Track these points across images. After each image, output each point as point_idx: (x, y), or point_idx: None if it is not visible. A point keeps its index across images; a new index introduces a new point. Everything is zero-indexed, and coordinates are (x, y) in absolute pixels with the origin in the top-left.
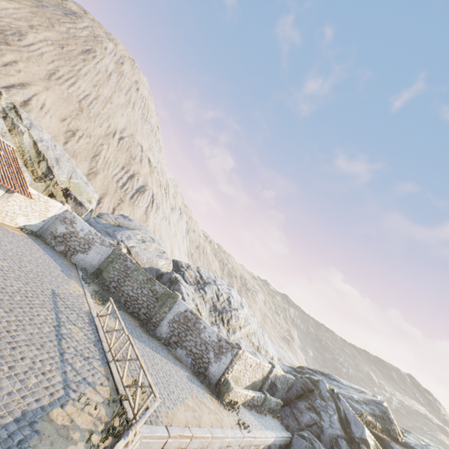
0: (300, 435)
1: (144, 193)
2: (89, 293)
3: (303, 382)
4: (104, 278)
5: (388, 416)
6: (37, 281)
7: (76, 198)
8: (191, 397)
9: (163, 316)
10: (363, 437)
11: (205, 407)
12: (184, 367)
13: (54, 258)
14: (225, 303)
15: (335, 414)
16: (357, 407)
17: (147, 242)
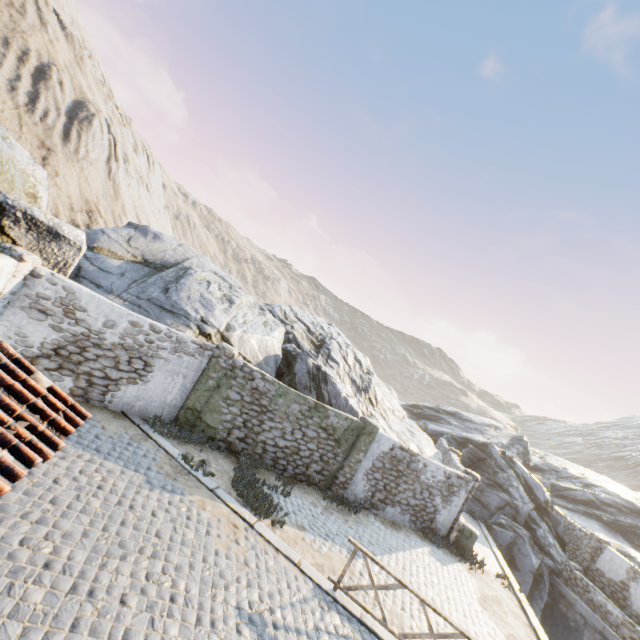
0: (497, 523)
1: (92, 126)
2: (243, 508)
3: (471, 452)
4: (209, 427)
5: (527, 449)
6: (204, 636)
7: (32, 216)
8: (484, 609)
9: (356, 469)
10: (546, 499)
11: (495, 606)
12: (412, 538)
13: (89, 444)
14: (356, 367)
15: (519, 484)
16: (510, 454)
17: (235, 299)
